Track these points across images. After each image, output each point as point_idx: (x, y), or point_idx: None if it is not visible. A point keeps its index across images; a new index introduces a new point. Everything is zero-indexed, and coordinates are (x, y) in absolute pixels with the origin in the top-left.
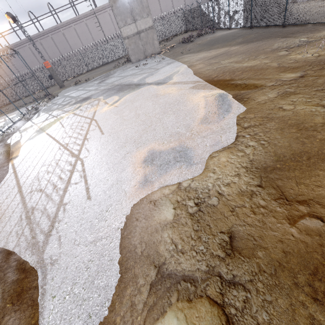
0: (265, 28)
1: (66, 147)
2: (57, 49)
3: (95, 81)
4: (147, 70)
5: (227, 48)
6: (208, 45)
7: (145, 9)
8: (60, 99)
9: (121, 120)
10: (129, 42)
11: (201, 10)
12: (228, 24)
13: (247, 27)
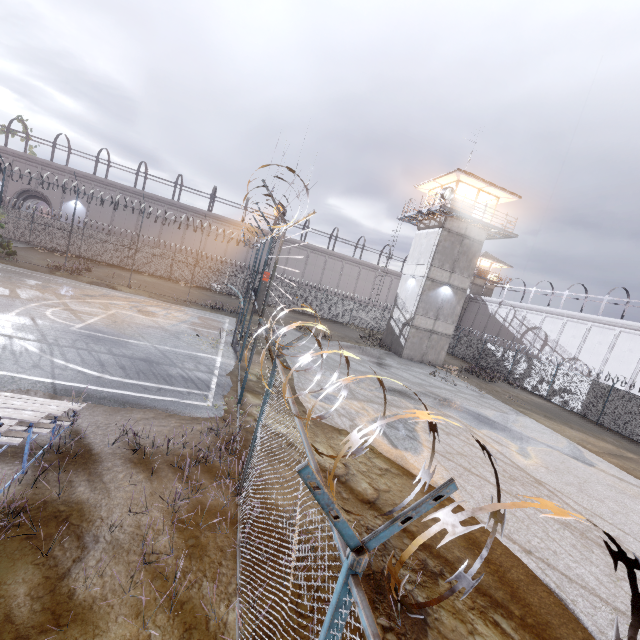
0: (628, 440)
1: (585, 535)
2: (246, 251)
3: (354, 352)
4: (476, 399)
5: (613, 447)
6: (553, 416)
7: (453, 316)
8: (306, 349)
9: (632, 522)
10: (415, 333)
11: (486, 348)
12: (545, 393)
13: (583, 417)
